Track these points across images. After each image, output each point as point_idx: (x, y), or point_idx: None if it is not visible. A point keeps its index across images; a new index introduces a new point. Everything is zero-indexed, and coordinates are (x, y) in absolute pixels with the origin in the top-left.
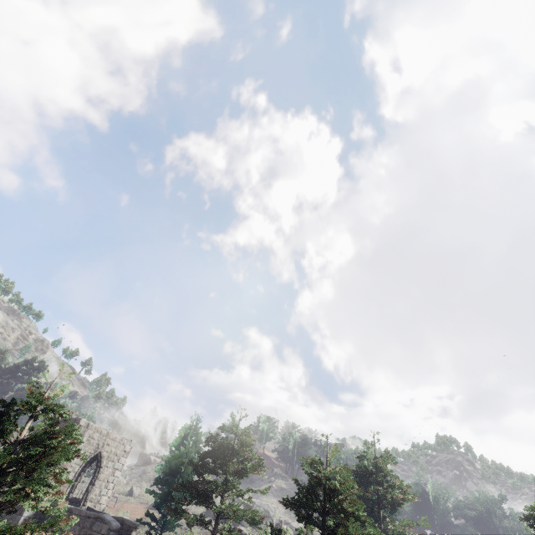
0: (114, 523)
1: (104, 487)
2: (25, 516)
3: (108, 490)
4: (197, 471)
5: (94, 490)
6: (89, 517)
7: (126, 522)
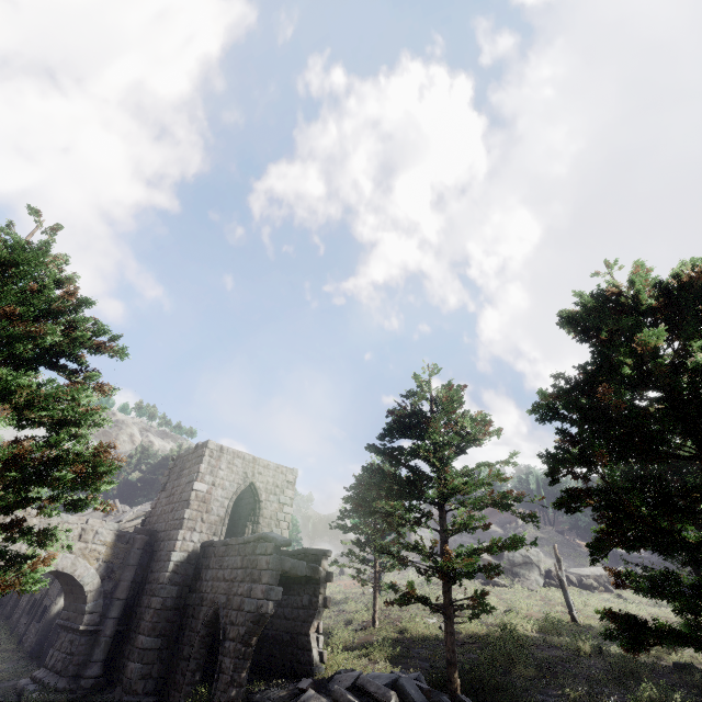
0: (282, 538)
1: (275, 527)
2: (174, 561)
3: (281, 530)
4: (385, 454)
5: (261, 530)
6: (248, 542)
7: (310, 551)
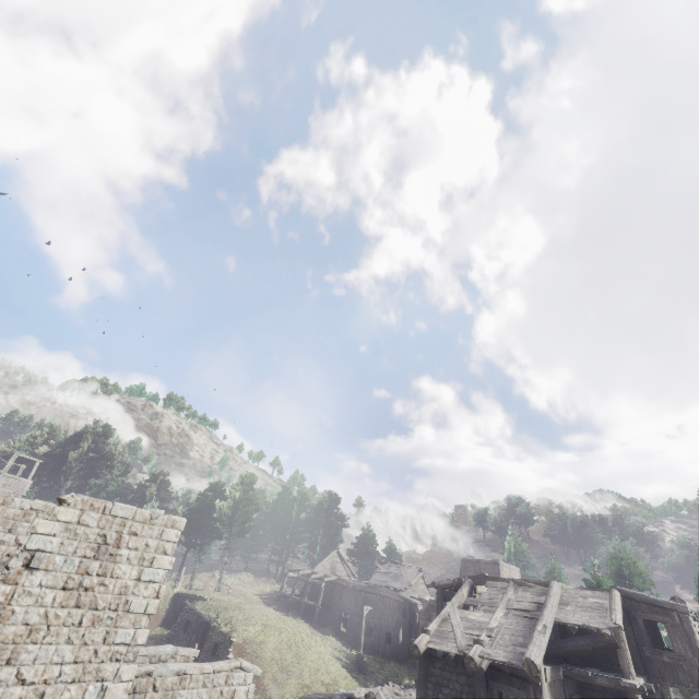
0: None
1: None
2: None
3: None
4: None
5: None
6: None
7: None
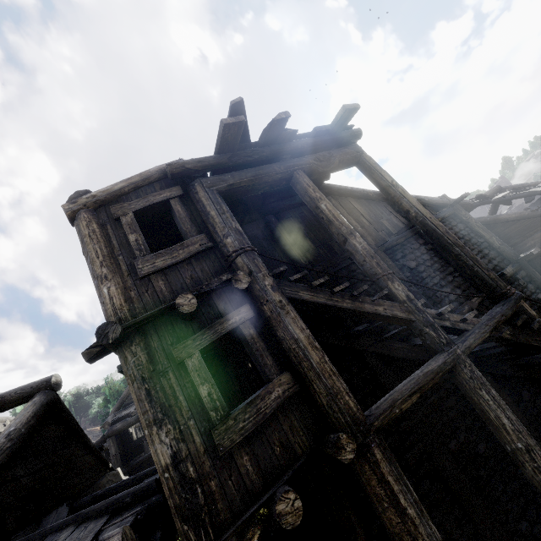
0: None
1: None
2: None
3: None
4: None
5: None
6: None
7: None
